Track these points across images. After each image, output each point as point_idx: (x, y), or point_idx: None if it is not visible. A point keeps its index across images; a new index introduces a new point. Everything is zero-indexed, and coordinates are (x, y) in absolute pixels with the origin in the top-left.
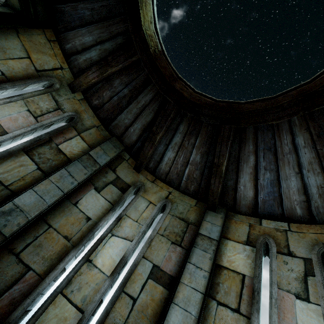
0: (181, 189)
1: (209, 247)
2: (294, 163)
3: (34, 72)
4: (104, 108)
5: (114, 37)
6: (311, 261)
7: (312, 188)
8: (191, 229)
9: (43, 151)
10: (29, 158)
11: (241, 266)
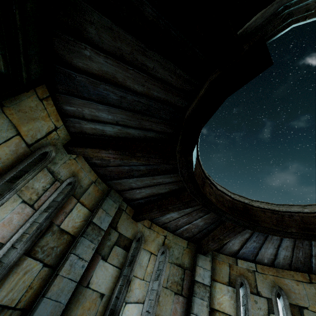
0: (176, 233)
1: (205, 294)
2: (276, 244)
3: (25, 149)
4: (107, 168)
5: (144, 129)
6: (271, 300)
7: (281, 255)
8: (187, 275)
9: (46, 241)
10: (32, 259)
11: (227, 307)
